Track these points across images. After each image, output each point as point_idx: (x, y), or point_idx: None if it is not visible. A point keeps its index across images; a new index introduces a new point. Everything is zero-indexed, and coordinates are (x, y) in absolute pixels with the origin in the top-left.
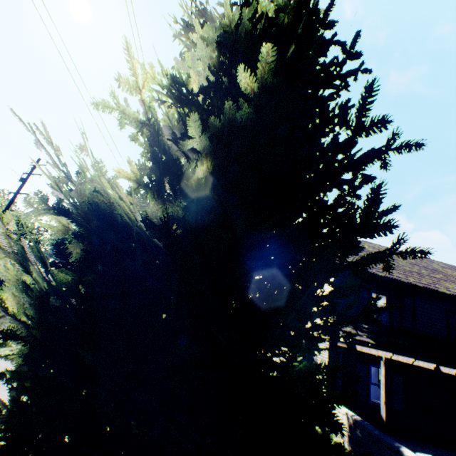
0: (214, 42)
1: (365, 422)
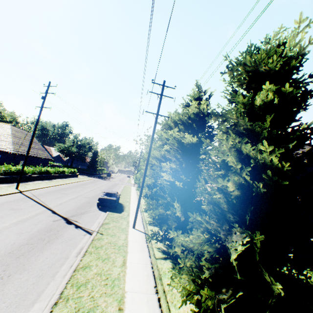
0: (279, 97)
1: None
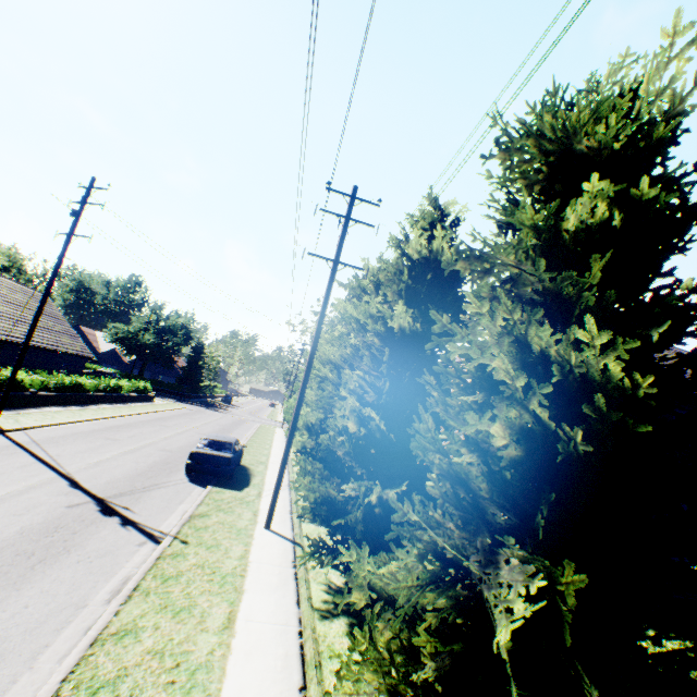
0: (623, 210)
1: None
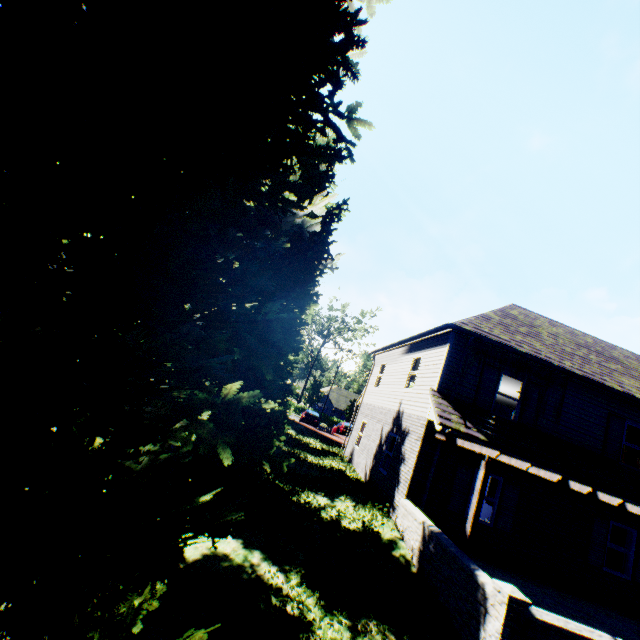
0: None
1: (443, 536)
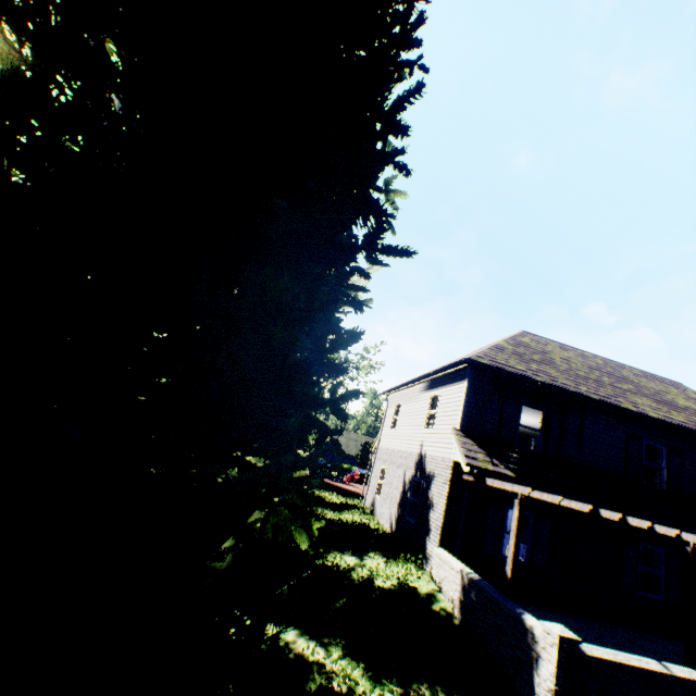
0: None
1: (484, 582)
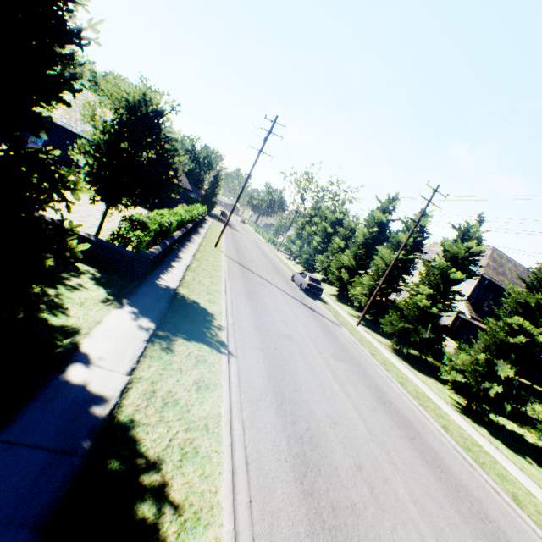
0: None
1: None
